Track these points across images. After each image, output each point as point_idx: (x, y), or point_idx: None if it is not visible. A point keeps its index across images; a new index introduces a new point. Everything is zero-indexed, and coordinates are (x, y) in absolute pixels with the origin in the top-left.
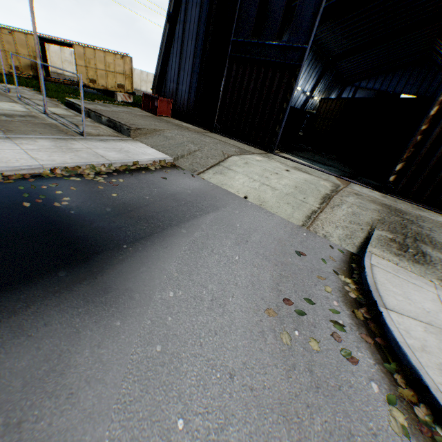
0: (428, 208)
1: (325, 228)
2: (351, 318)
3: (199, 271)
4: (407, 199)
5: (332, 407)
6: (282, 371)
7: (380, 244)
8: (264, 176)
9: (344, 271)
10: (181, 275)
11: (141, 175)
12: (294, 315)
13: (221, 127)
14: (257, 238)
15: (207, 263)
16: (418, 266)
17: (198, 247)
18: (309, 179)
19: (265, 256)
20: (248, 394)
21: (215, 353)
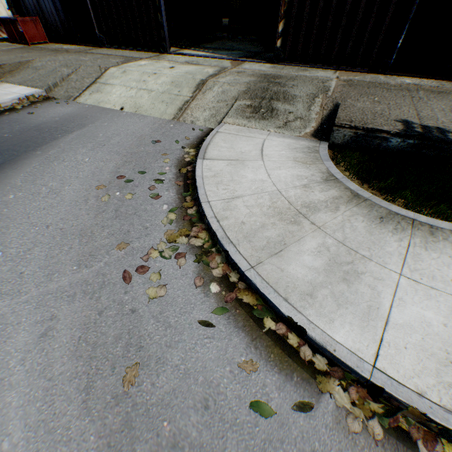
0: (316, 66)
1: (194, 115)
2: (176, 174)
3: (45, 176)
4: (298, 63)
5: (122, 223)
6: (92, 216)
7: (237, 113)
8: (141, 81)
9: (193, 145)
10: (26, 183)
11: (4, 117)
12: (122, 184)
13: (106, 38)
14: (117, 140)
15: (55, 170)
16: (263, 122)
17: (50, 161)
18: (191, 71)
19: (117, 152)
20: (58, 232)
21: (39, 219)
